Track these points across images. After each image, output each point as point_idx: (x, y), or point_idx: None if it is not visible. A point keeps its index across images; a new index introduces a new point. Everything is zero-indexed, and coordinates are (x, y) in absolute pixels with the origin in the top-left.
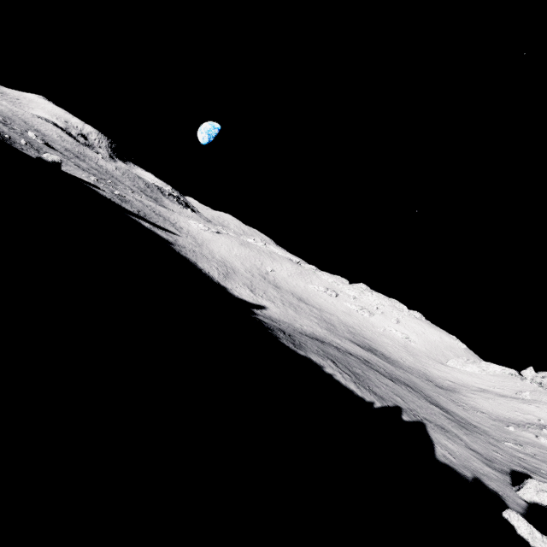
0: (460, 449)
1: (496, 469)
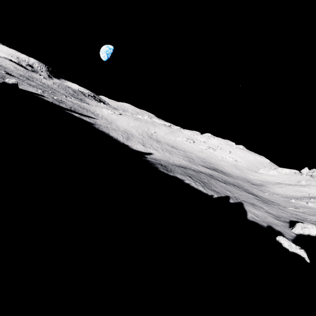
0: (261, 213)
1: (281, 221)
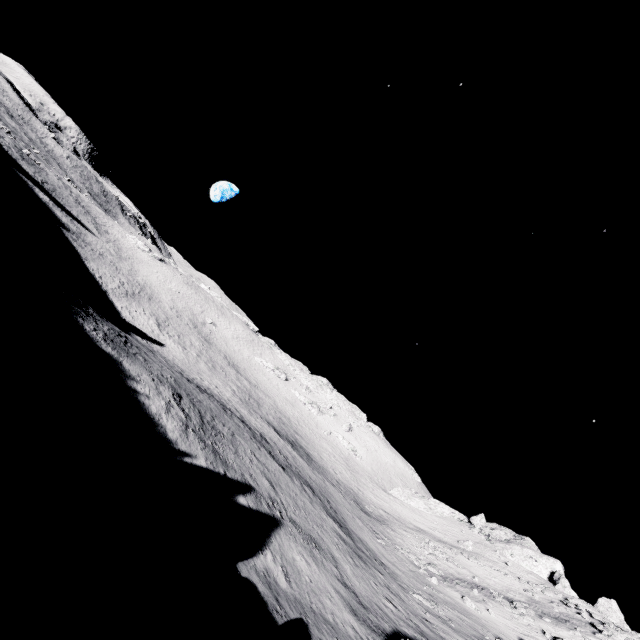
0: (317, 575)
1: (365, 622)
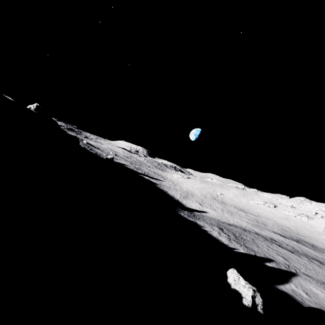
0: None
1: None
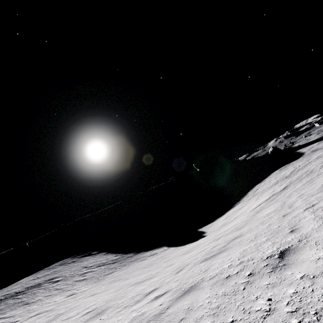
0: None
1: None
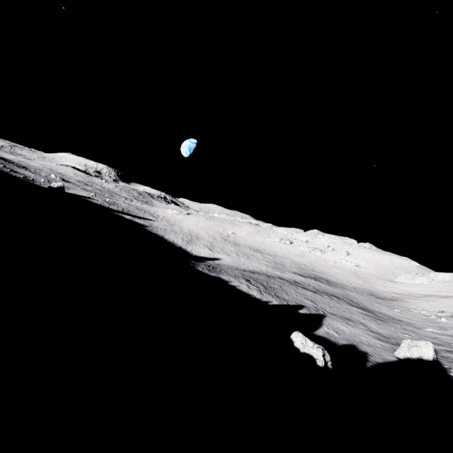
0: (353, 330)
1: (388, 342)
